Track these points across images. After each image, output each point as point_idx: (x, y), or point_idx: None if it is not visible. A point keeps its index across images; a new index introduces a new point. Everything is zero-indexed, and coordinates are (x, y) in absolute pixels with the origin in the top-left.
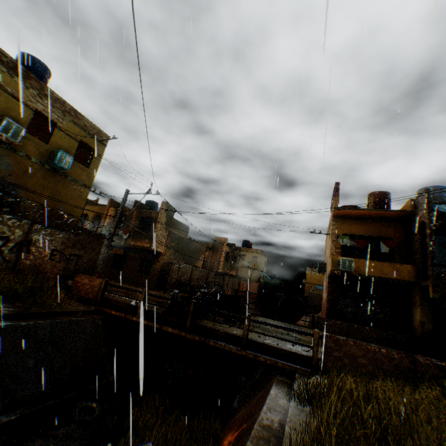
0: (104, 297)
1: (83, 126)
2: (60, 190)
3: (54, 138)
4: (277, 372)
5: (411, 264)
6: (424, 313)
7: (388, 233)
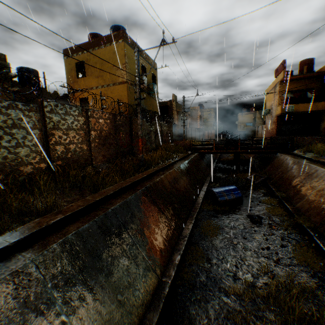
0: (193, 147)
1: (150, 63)
2: (153, 104)
3: (146, 77)
4: (277, 154)
5: (322, 101)
6: None
7: (311, 85)
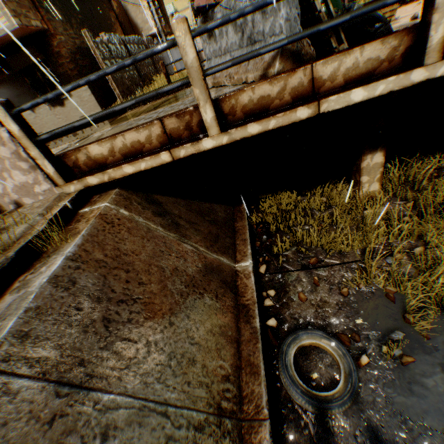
0: (59, 156)
1: None
2: None
3: None
4: None
5: None
6: None
7: None
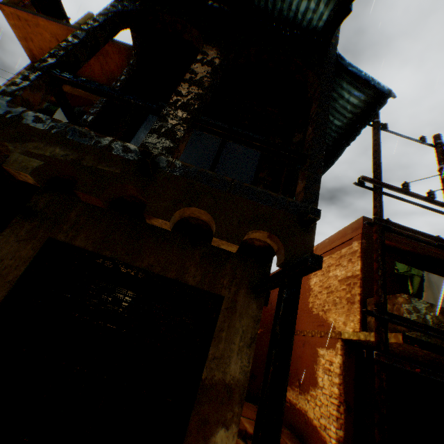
0: None
1: None
2: None
3: None
4: None
5: None
6: (3, 254)
7: None
